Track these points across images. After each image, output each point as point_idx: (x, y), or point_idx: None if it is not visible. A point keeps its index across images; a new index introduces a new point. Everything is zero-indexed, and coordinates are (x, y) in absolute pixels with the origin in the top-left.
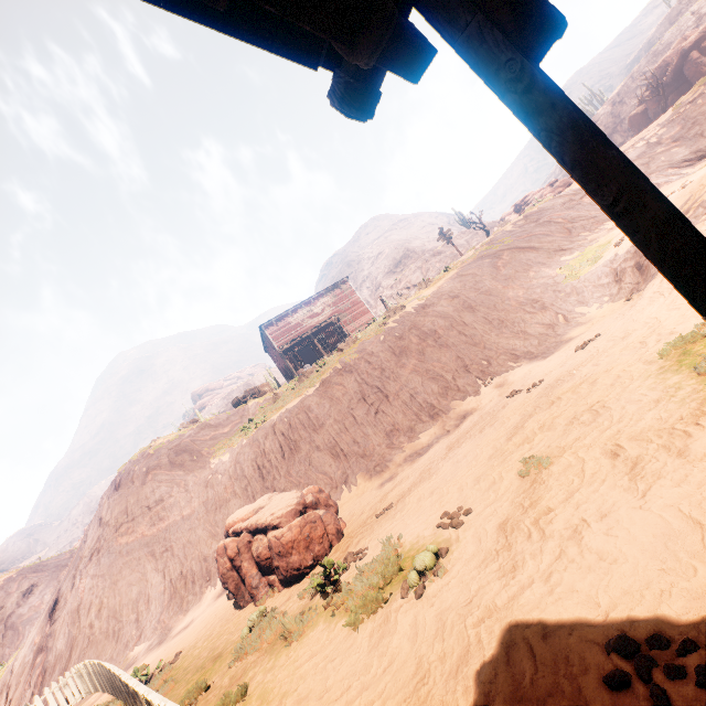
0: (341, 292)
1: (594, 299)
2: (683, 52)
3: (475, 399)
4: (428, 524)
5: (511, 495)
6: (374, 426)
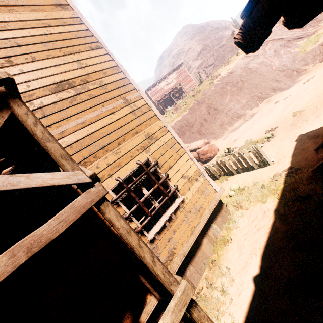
0: (179, 71)
1: (311, 62)
2: None
3: (257, 108)
4: (260, 135)
5: (291, 120)
6: (214, 123)
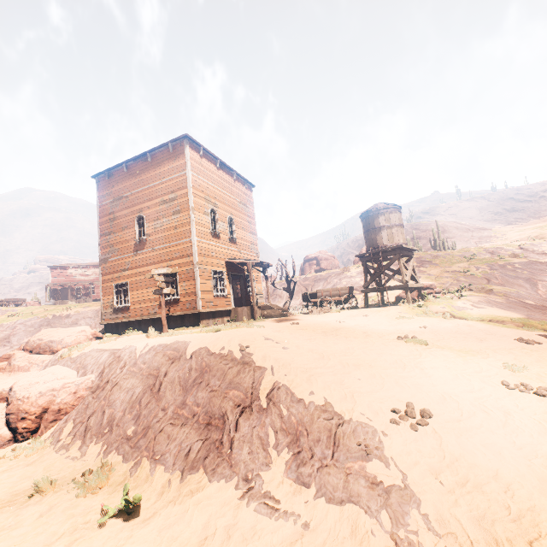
0: None
1: None
2: (305, 260)
3: None
4: None
5: None
6: None
